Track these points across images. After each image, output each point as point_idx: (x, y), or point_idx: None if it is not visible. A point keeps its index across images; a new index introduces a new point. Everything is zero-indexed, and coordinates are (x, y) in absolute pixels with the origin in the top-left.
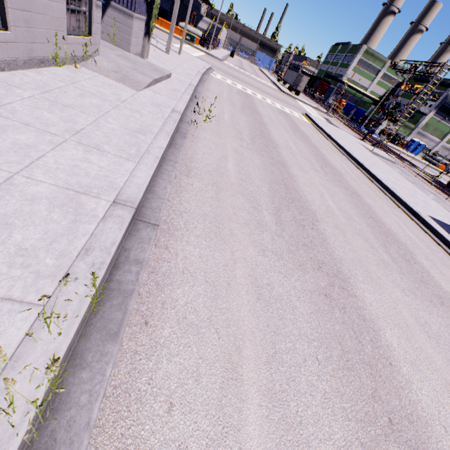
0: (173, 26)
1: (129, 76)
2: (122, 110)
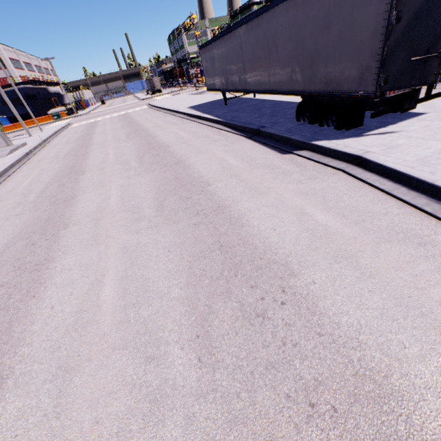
0: (21, 121)
1: None
2: None
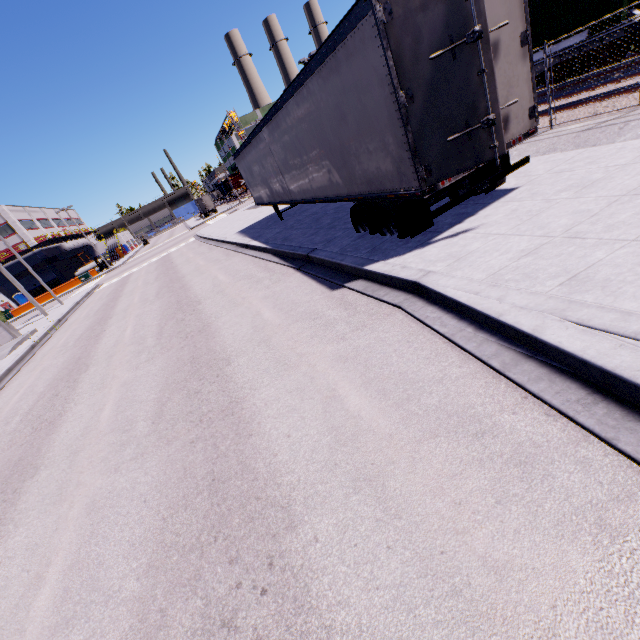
0: (31, 299)
1: None
2: None
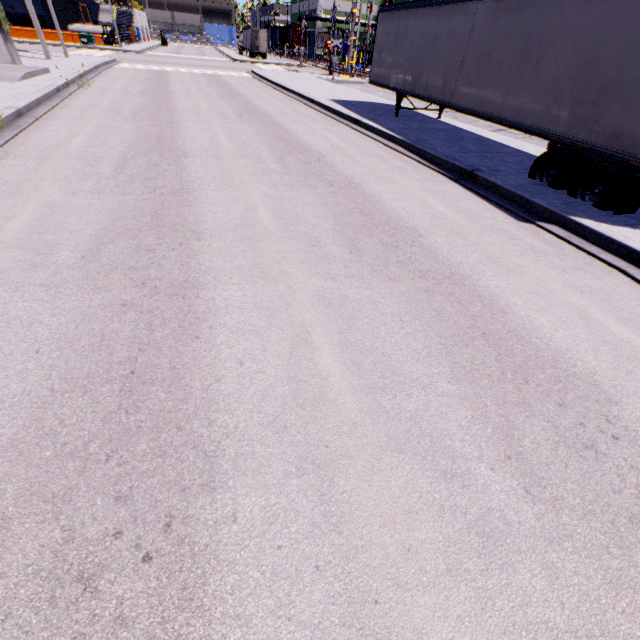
0: (37, 26)
1: (2, 76)
2: (3, 90)
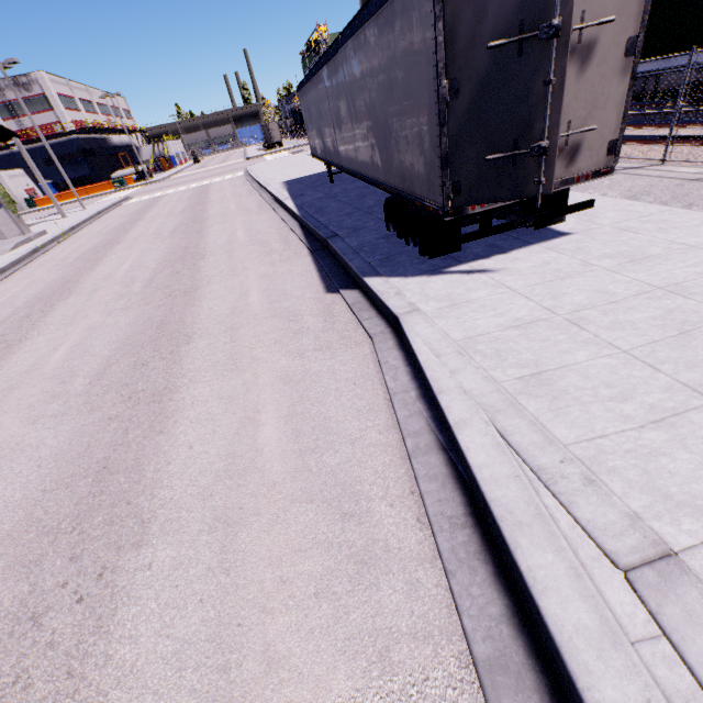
0: (51, 194)
1: None
2: None
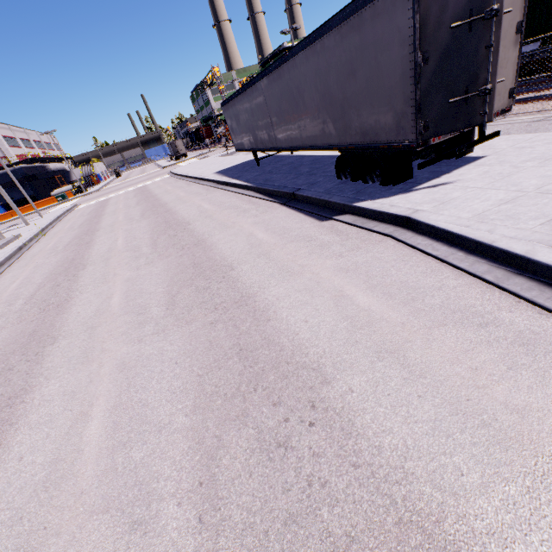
0: (15, 208)
1: None
2: None
